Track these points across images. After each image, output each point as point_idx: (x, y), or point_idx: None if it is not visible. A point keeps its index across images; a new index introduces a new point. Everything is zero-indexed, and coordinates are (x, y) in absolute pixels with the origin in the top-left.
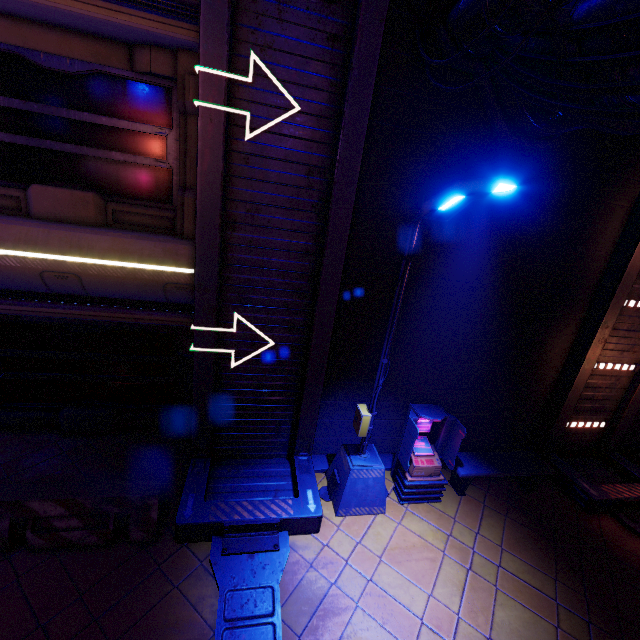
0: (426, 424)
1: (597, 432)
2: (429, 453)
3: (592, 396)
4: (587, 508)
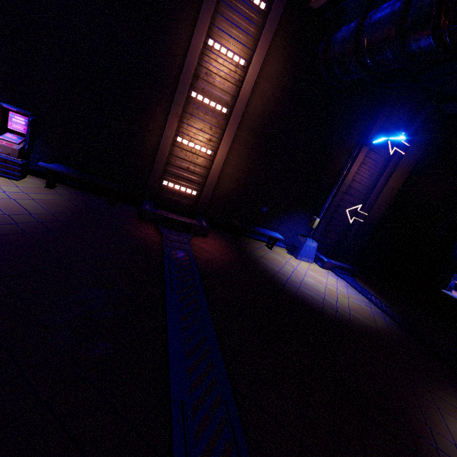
0: (23, 126)
1: (192, 199)
2: (14, 141)
3: (183, 166)
4: (139, 216)
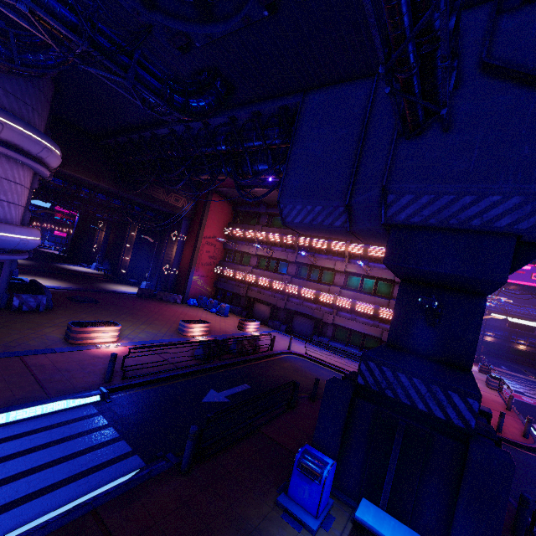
0: None
1: None
2: None
3: None
4: None
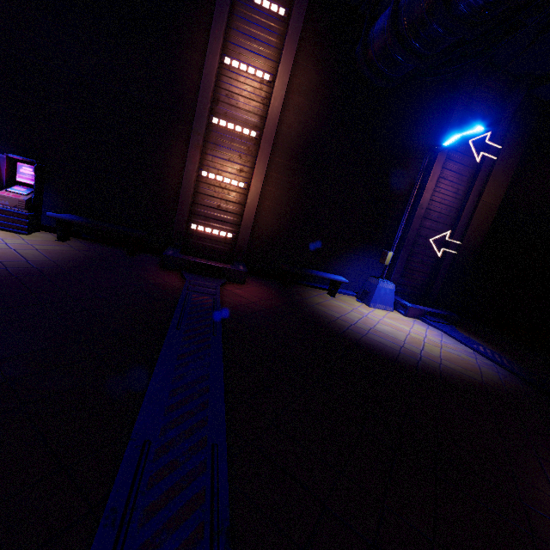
0: (32, 177)
1: (228, 243)
2: (22, 193)
3: (213, 205)
4: (161, 263)
